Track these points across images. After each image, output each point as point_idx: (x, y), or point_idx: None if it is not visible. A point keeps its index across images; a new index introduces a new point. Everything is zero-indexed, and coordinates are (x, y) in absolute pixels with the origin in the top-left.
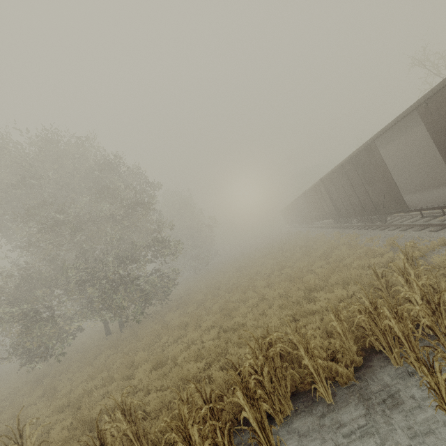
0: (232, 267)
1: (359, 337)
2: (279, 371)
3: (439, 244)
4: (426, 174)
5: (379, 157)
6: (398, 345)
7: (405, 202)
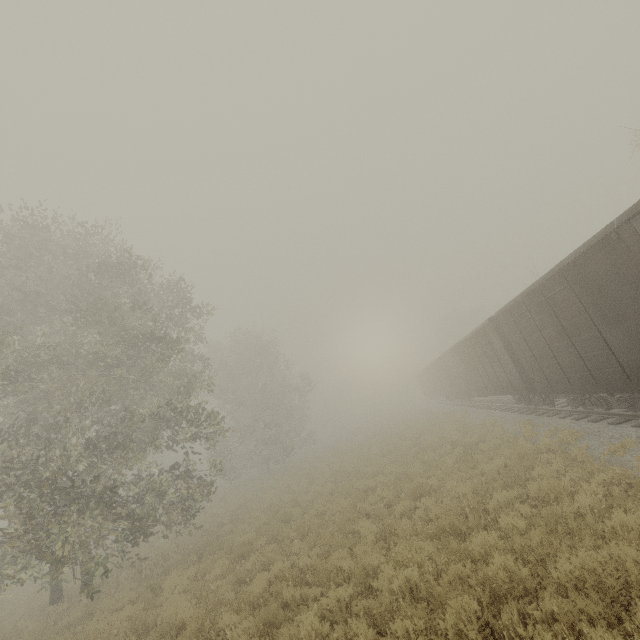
0: (327, 468)
1: None
2: None
3: None
4: None
5: None
6: None
7: None
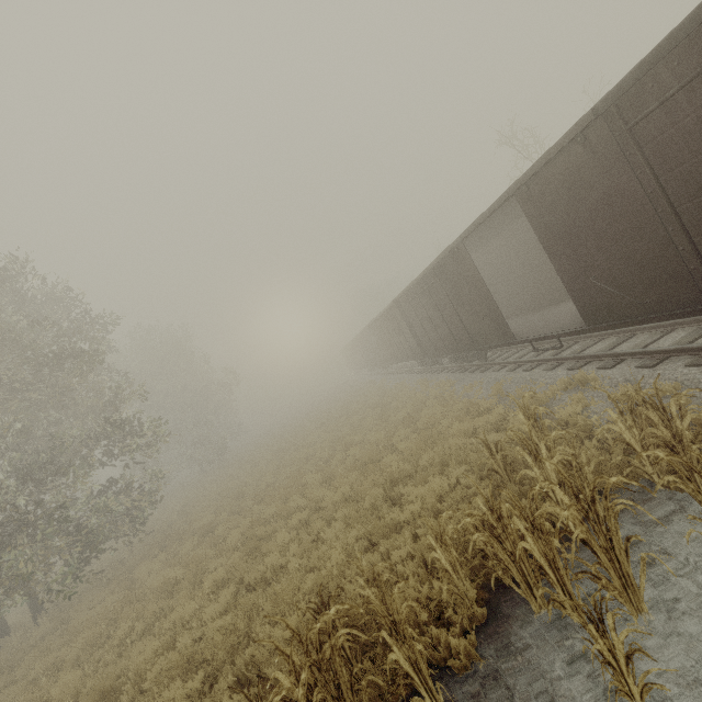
0: (267, 451)
1: (476, 564)
2: (345, 685)
3: (560, 388)
4: (529, 290)
5: (471, 265)
6: (539, 576)
7: (510, 330)
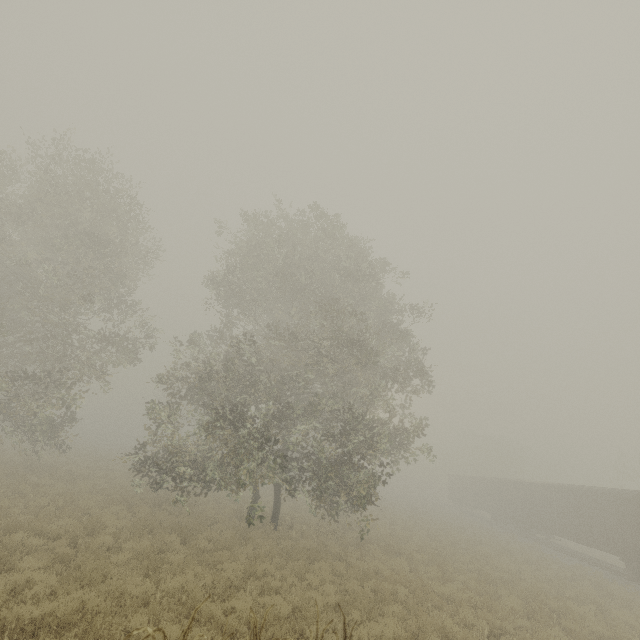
0: (404, 523)
1: None
2: None
3: None
4: None
5: None
6: None
7: None
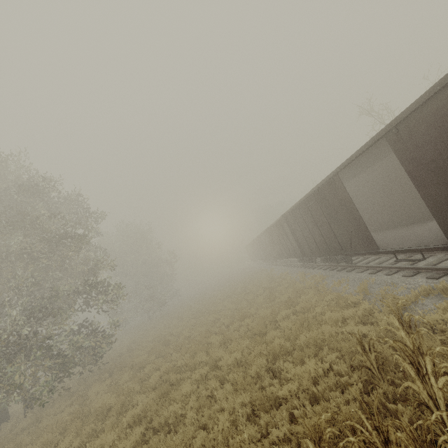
0: (190, 311)
1: None
2: None
3: (422, 294)
4: (387, 213)
5: (344, 191)
6: None
7: (375, 242)
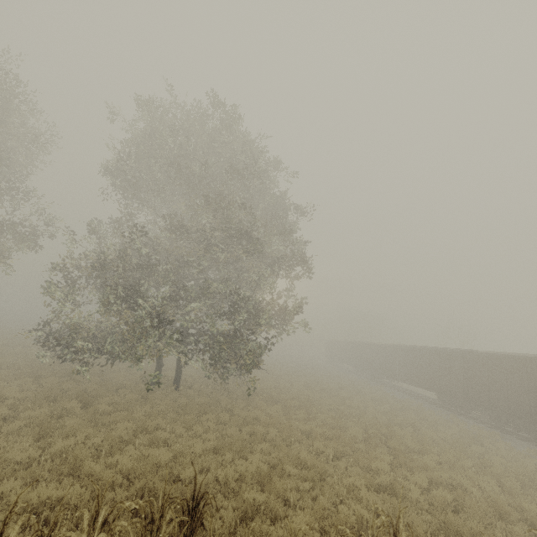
0: (288, 377)
1: None
2: None
3: None
4: None
5: None
6: None
7: None
